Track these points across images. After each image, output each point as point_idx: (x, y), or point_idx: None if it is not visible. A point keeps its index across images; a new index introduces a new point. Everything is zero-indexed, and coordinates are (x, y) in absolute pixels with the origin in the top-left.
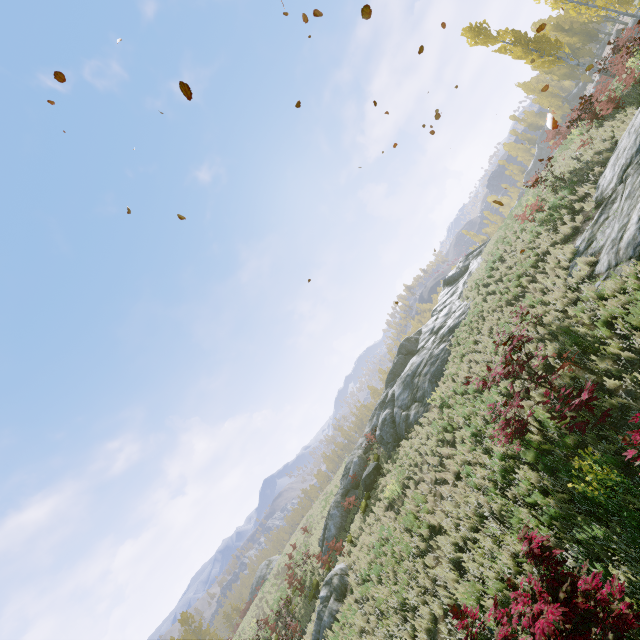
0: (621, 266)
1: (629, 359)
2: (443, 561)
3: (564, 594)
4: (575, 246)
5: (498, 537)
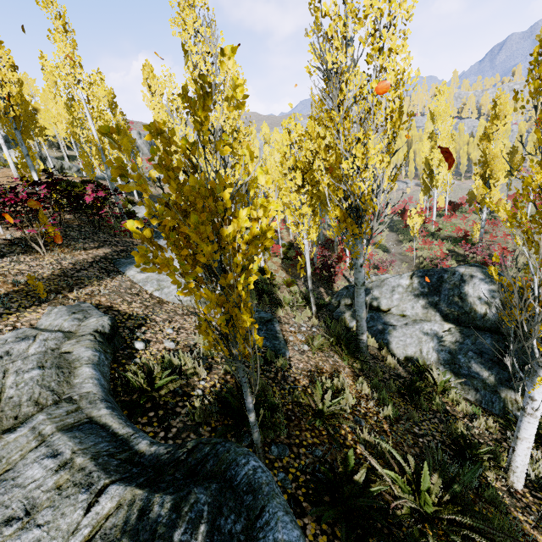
0: None
1: None
2: None
3: None
4: None
5: None
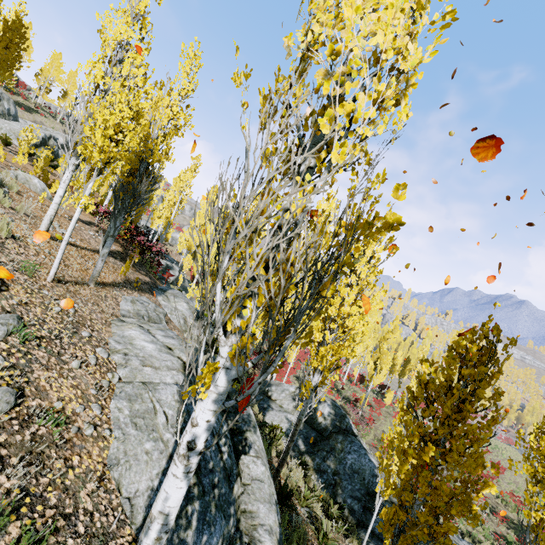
0: None
1: None
2: None
3: None
4: None
5: None
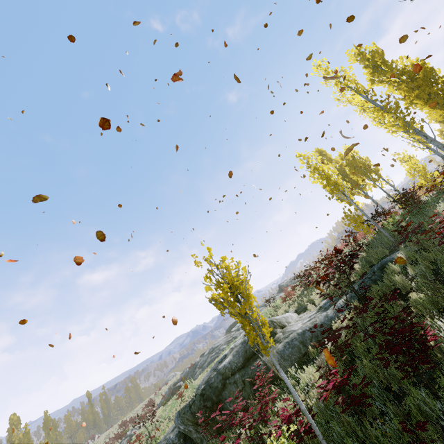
0: None
1: None
2: None
3: None
4: None
5: None
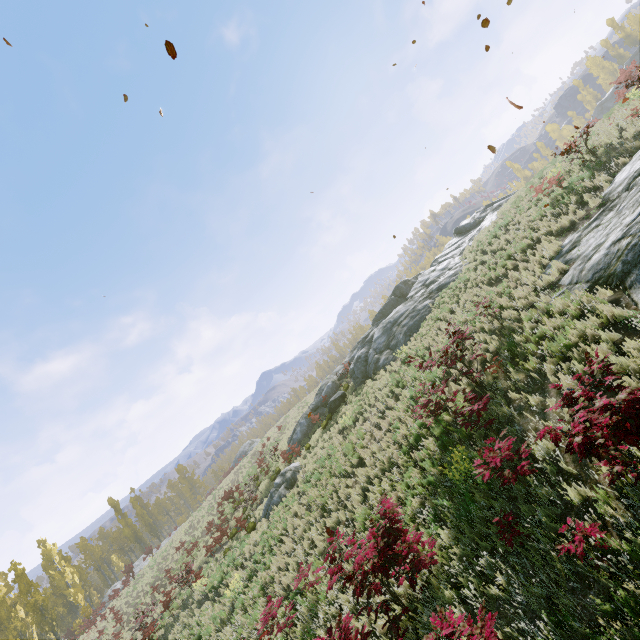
0: (578, 286)
1: (536, 379)
2: (357, 486)
3: (383, 544)
4: (562, 244)
5: (394, 482)
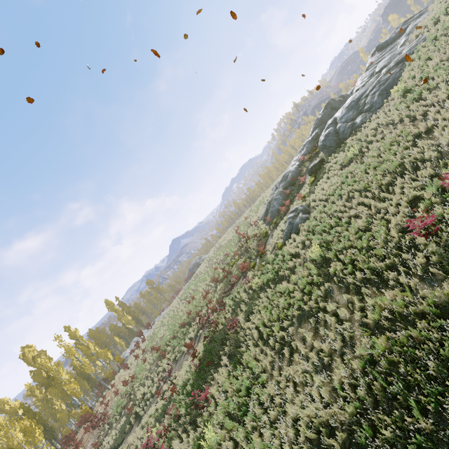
0: None
1: None
2: (446, 129)
3: None
4: None
5: None
